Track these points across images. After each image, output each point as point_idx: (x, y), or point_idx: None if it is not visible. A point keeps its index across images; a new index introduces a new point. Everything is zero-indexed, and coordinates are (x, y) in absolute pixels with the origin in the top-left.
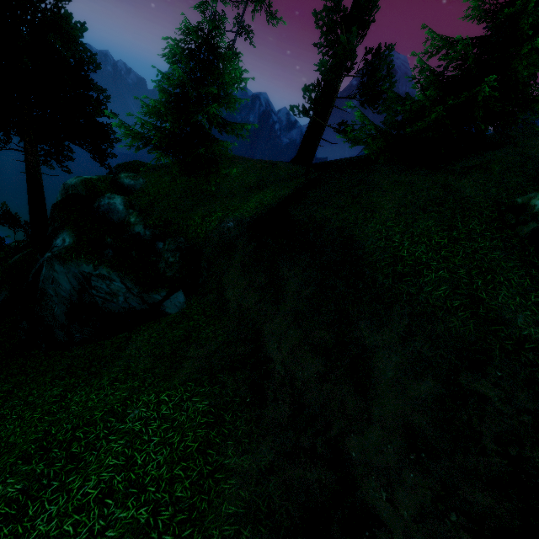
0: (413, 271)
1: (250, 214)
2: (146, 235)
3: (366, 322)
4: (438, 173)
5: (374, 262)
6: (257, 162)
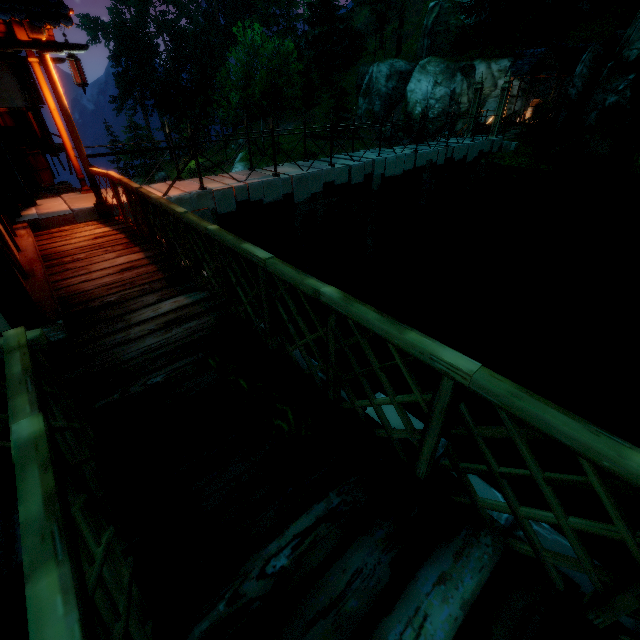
0: None
1: None
2: None
3: None
4: None
5: None
6: None
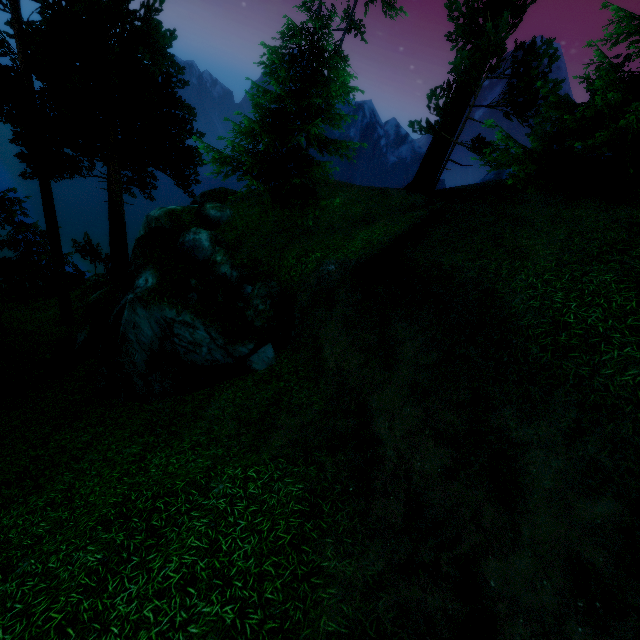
0: (585, 345)
1: (356, 256)
2: (232, 276)
3: (513, 408)
4: (617, 205)
5: (525, 327)
6: (363, 190)
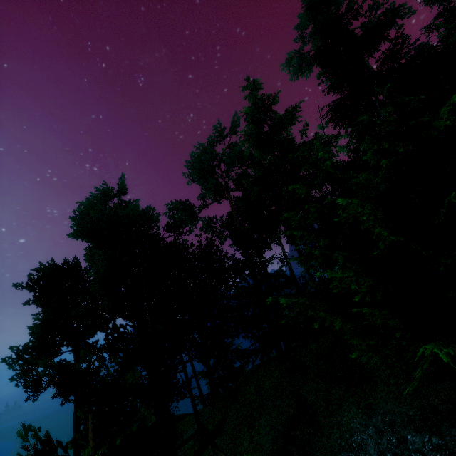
0: None
1: None
2: None
3: None
4: None
5: None
6: None
